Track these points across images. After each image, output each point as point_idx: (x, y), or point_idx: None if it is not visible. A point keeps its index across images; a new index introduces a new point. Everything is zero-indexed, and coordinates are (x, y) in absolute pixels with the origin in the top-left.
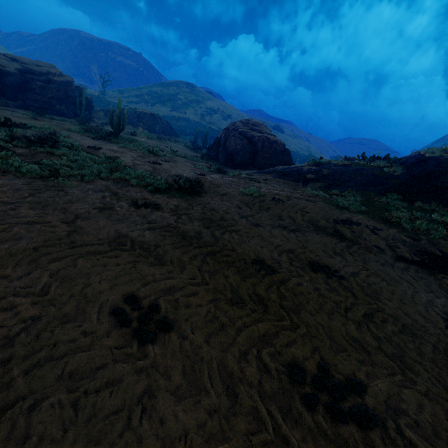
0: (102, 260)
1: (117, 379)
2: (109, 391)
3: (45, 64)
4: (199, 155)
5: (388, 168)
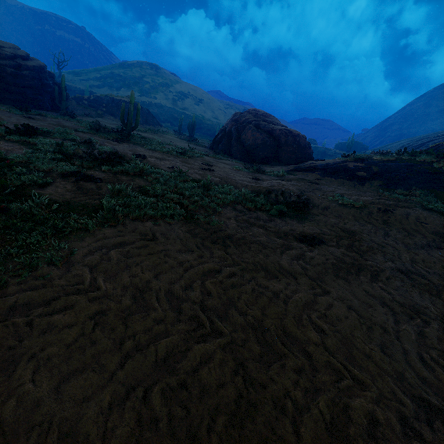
0: None
1: None
2: None
3: (6, 43)
4: (205, 149)
5: (436, 163)
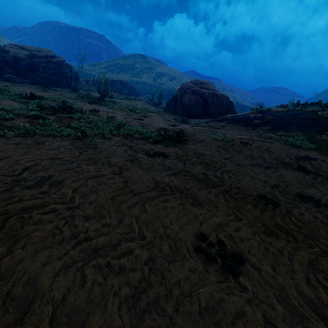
0: (160, 204)
1: (240, 311)
2: (242, 323)
3: (43, 49)
4: (160, 109)
5: (321, 112)
